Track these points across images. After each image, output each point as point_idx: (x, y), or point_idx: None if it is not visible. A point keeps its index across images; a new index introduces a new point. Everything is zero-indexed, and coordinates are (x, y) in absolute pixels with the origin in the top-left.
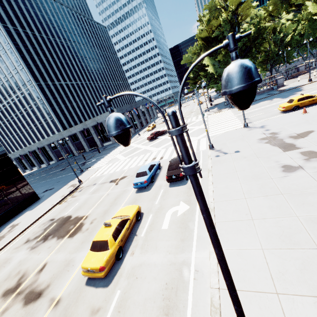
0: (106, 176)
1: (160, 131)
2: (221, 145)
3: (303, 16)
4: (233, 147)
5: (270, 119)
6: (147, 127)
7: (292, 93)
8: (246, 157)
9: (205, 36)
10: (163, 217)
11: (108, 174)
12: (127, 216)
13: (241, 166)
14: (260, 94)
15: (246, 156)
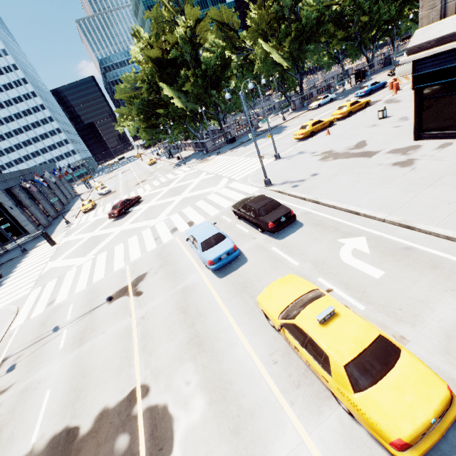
0: (75, 301)
1: (130, 199)
2: (277, 178)
3: (258, 55)
4: (300, 174)
5: (298, 147)
6: (74, 209)
7: (281, 130)
8: (338, 174)
9: (156, 56)
10: (347, 268)
11: (74, 295)
12: (307, 293)
13: (349, 181)
14: (241, 137)
15: (336, 173)
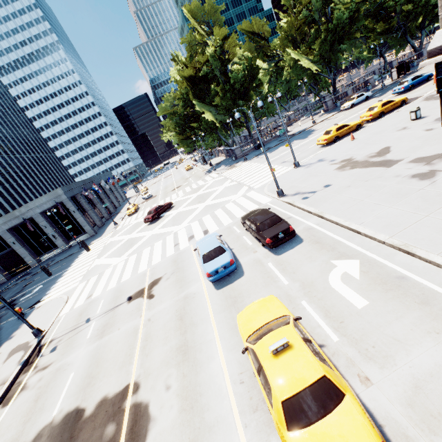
0: (105, 297)
1: (162, 205)
2: (291, 189)
3: (287, 61)
4: (314, 184)
5: (319, 153)
6: (122, 212)
7: (308, 134)
8: (351, 185)
9: (189, 75)
10: (333, 294)
11: (106, 292)
12: (278, 318)
13: (360, 194)
14: (269, 142)
15: (348, 184)
